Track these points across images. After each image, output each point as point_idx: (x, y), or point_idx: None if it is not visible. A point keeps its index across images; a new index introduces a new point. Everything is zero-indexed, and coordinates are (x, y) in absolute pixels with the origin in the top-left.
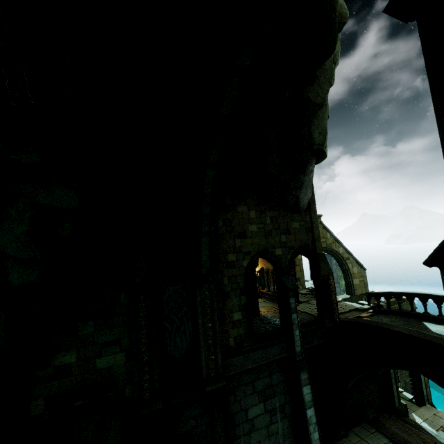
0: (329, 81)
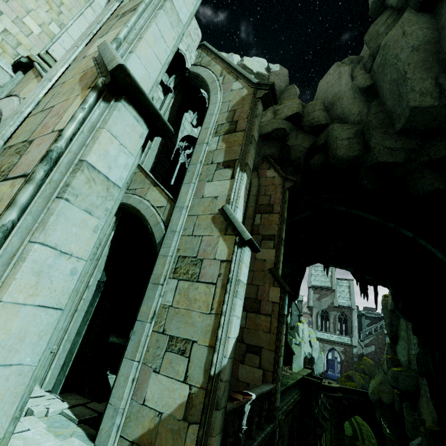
0: (403, 80)
